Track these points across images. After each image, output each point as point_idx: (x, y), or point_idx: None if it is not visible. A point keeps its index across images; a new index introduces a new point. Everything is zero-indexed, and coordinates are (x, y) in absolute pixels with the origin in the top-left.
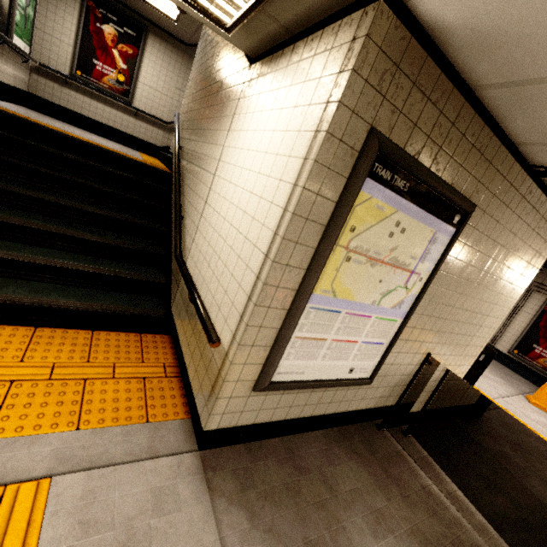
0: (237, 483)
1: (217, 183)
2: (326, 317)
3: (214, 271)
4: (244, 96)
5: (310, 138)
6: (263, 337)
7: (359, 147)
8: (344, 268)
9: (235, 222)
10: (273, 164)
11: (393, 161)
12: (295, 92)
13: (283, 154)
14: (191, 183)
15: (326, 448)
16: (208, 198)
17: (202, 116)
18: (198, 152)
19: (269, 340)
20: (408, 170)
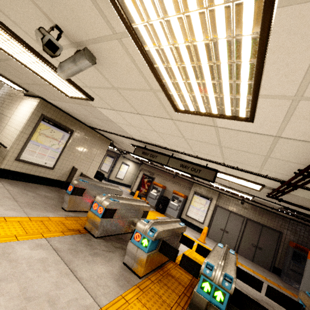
0: (8, 182)
1: (11, 119)
2: (36, 146)
3: (7, 138)
4: (21, 102)
5: (30, 113)
6: (18, 147)
7: (40, 116)
8: (39, 136)
9: (14, 127)
10: (24, 116)
11: (47, 119)
12: (30, 106)
13: (26, 115)
14: (1, 119)
15: (39, 186)
16: (7, 123)
17: (8, 101)
18: (5, 111)
19: (20, 148)
20: (52, 121)
